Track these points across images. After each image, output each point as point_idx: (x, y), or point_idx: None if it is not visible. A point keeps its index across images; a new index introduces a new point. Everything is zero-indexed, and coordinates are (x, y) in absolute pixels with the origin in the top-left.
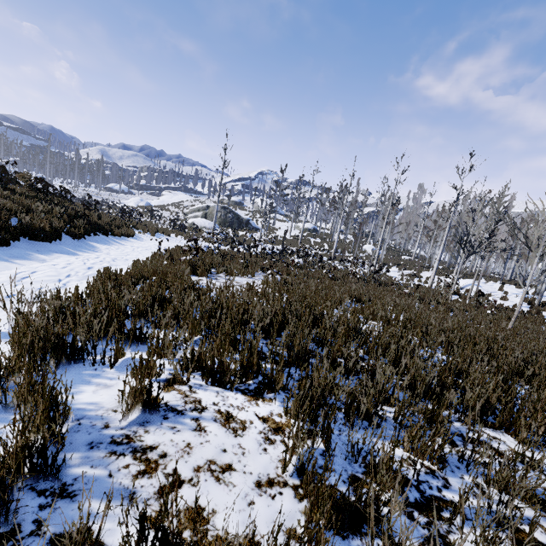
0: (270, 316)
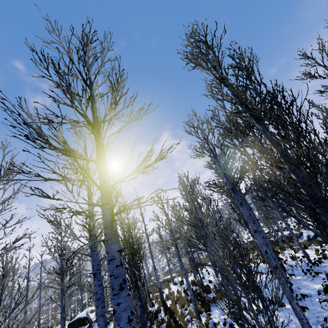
0: None
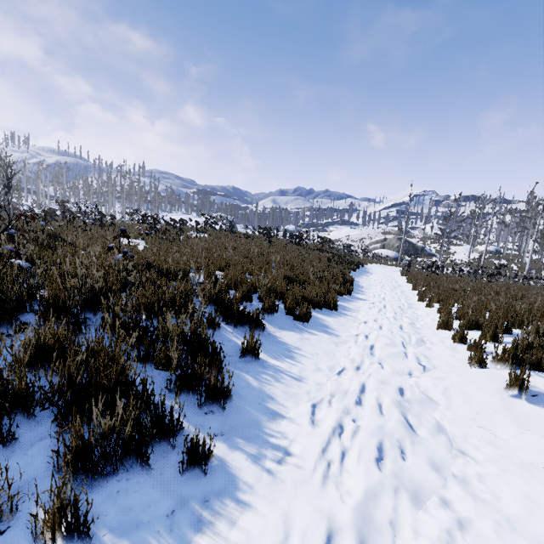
0: (504, 289)
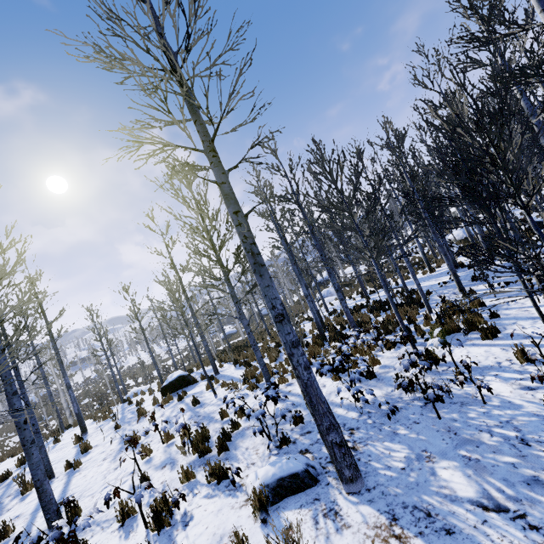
0: None
